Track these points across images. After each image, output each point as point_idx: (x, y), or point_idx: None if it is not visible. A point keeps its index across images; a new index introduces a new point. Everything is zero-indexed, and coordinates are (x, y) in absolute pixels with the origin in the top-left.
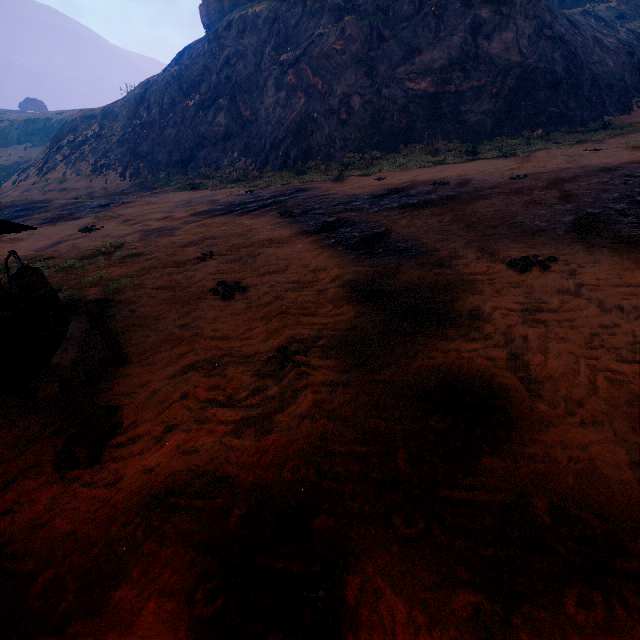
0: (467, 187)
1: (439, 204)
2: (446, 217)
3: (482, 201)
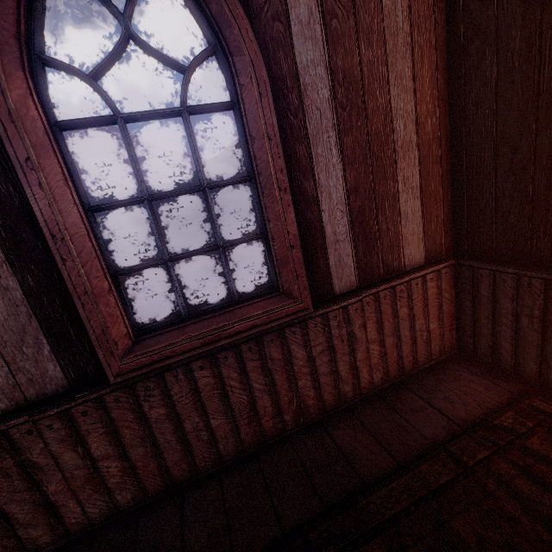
0: None
1: None
2: None
3: None
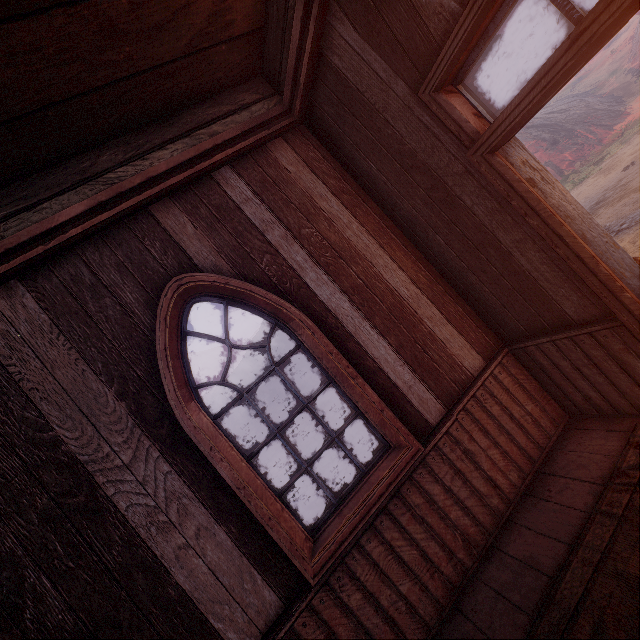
0: (596, 196)
1: (600, 206)
2: (629, 197)
3: (635, 180)
